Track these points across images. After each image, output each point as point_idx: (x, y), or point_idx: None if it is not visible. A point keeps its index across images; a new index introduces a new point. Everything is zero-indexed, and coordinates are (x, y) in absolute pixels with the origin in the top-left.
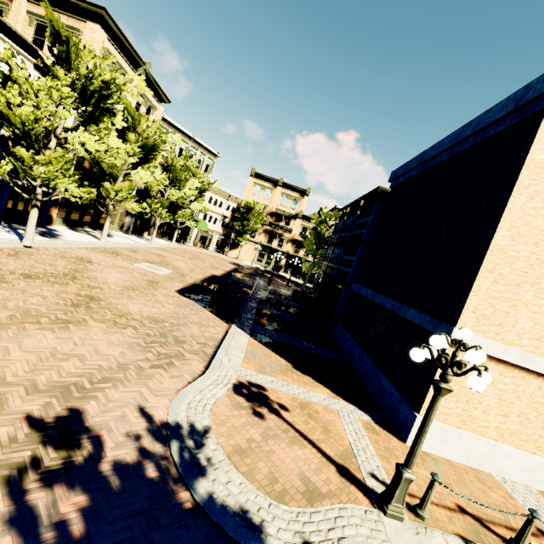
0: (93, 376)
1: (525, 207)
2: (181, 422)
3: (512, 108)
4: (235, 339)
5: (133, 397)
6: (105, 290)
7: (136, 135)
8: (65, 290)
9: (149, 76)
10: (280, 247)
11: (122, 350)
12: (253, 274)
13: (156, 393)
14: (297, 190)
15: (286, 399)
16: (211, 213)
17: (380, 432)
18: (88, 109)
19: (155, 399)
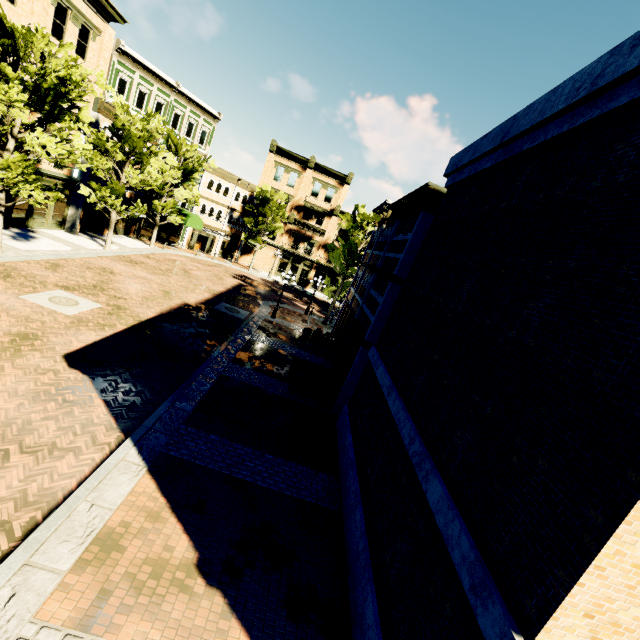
0: None
1: None
2: None
3: None
4: (96, 493)
5: None
6: None
7: None
8: None
9: None
10: (309, 255)
11: None
12: (262, 294)
13: None
14: (334, 176)
15: None
16: (212, 204)
17: None
18: None
19: None
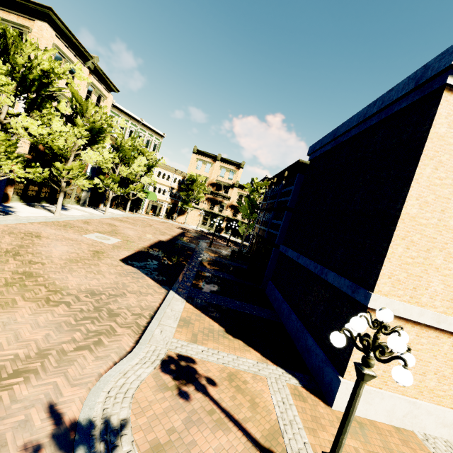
0: (3, 371)
1: (431, 177)
2: (95, 419)
3: (412, 86)
4: (170, 306)
5: (46, 391)
6: (47, 264)
7: (85, 120)
8: (3, 268)
9: (97, 69)
10: (221, 212)
11: (48, 332)
12: (197, 236)
13: (74, 383)
14: (233, 164)
15: (214, 370)
16: (160, 185)
17: (307, 397)
18: (30, 96)
19: (70, 391)
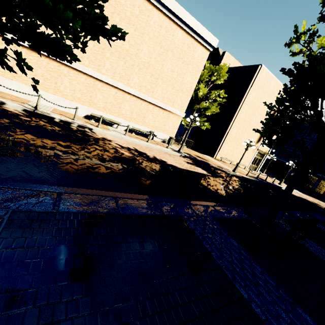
0: None
1: None
2: None
3: None
4: None
5: None
6: None
7: None
8: None
9: None
10: None
11: None
12: None
13: None
14: None
15: None
16: None
17: None
18: None
19: None
